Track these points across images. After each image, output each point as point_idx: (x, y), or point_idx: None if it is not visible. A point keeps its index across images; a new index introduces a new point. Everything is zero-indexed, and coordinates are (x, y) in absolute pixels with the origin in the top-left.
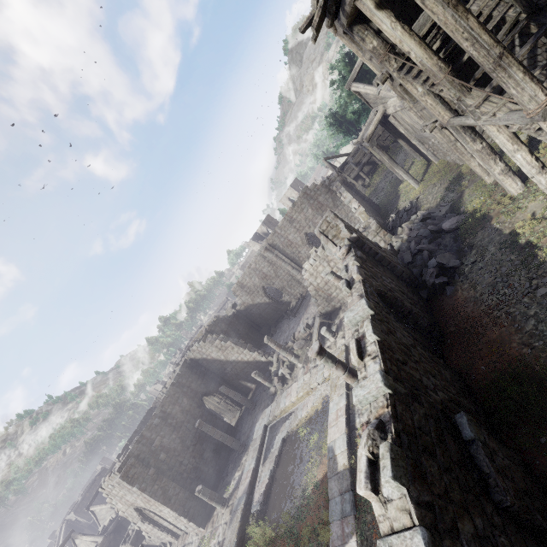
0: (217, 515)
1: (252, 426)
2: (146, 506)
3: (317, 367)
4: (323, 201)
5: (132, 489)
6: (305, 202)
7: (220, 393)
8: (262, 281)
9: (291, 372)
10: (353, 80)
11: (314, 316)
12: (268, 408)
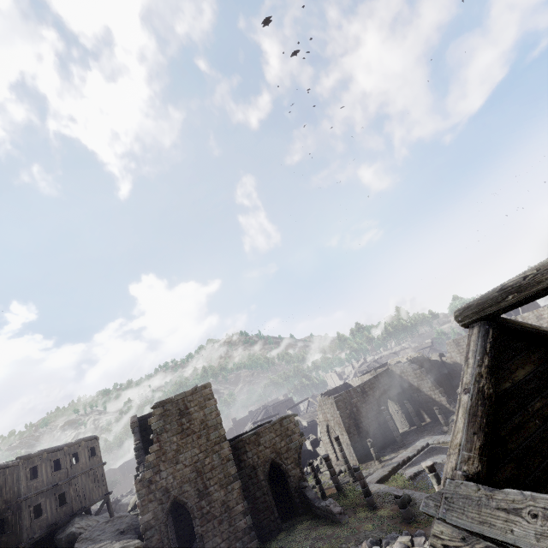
0: (371, 463)
1: (416, 440)
2: (334, 427)
3: None
4: None
5: (336, 411)
6: None
7: (400, 405)
8: None
9: None
10: None
11: None
12: (436, 436)
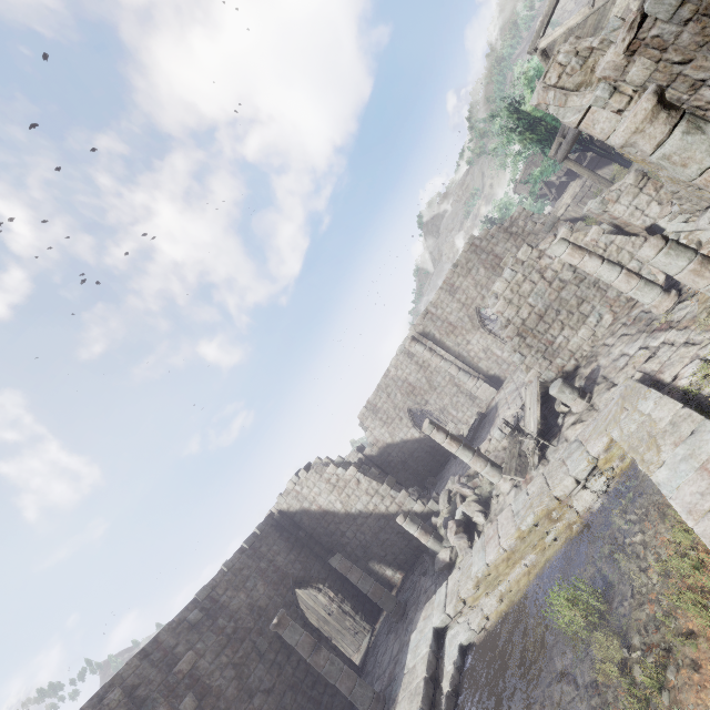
0: None
1: (400, 652)
2: None
3: (561, 453)
4: (502, 253)
5: None
6: (473, 259)
7: (330, 586)
8: (408, 399)
9: (483, 509)
10: (540, 37)
11: (516, 414)
12: (439, 590)
